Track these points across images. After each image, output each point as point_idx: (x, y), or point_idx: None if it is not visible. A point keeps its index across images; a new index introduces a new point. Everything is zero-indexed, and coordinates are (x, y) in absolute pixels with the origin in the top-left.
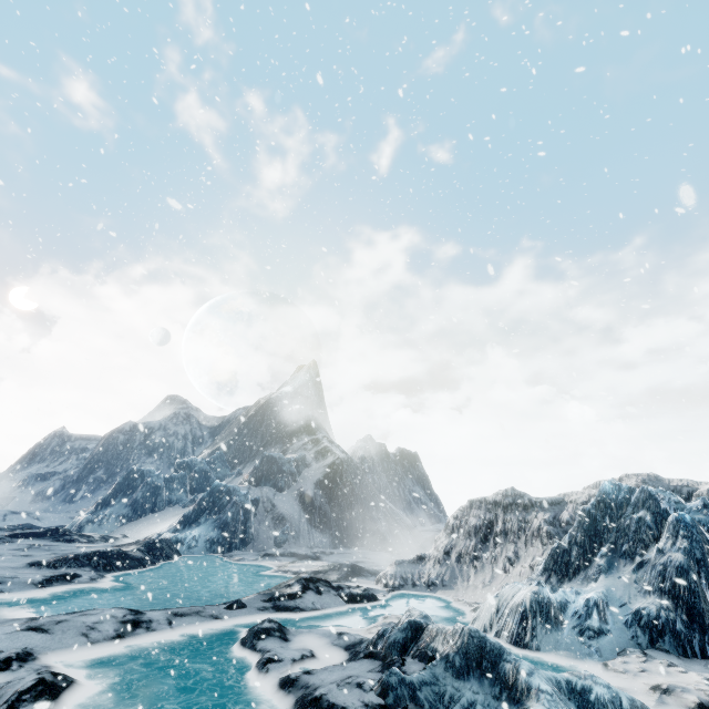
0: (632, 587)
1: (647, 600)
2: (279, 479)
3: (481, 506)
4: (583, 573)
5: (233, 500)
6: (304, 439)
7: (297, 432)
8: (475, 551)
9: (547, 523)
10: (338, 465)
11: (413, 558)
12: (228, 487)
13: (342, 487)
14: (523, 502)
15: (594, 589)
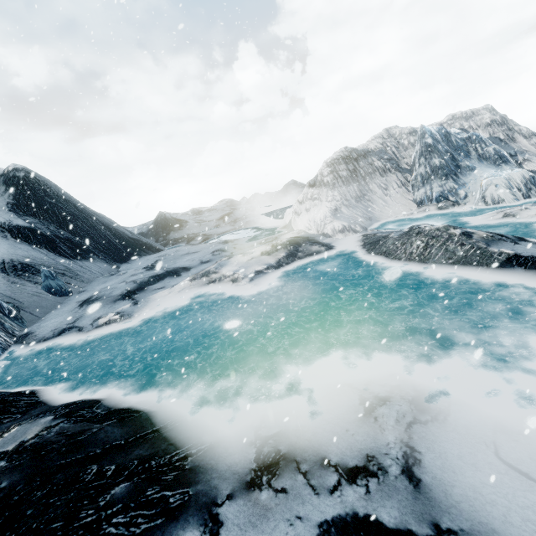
0: (492, 167)
1: (505, 169)
2: None
3: (340, 162)
4: (462, 171)
5: None
6: None
7: None
8: (361, 191)
9: (385, 161)
10: (29, 179)
11: (332, 212)
12: None
13: (61, 206)
14: (361, 153)
15: (490, 172)
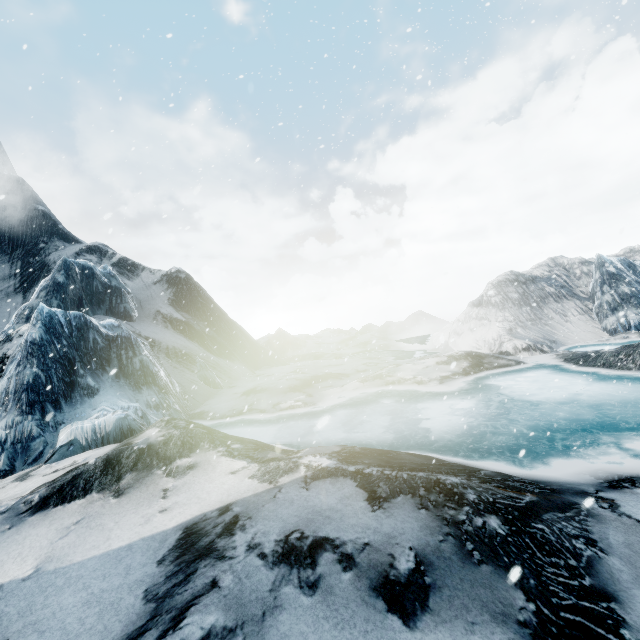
0: None
1: None
2: (117, 301)
3: (508, 284)
4: None
5: (120, 335)
6: (63, 247)
7: (31, 236)
8: (535, 314)
9: (558, 288)
10: (188, 280)
11: (507, 331)
12: (82, 316)
13: (210, 307)
14: (529, 278)
15: None
